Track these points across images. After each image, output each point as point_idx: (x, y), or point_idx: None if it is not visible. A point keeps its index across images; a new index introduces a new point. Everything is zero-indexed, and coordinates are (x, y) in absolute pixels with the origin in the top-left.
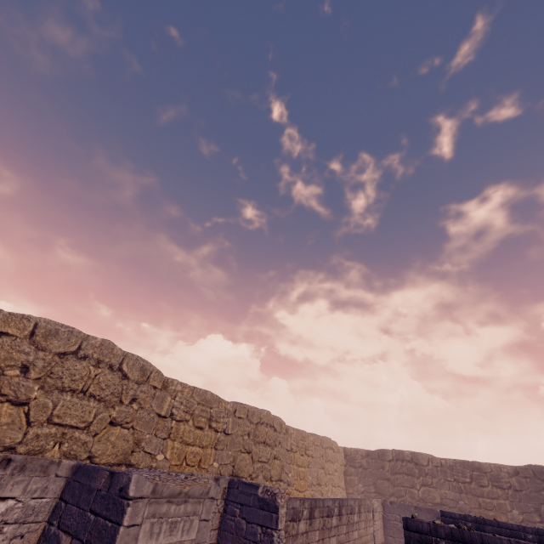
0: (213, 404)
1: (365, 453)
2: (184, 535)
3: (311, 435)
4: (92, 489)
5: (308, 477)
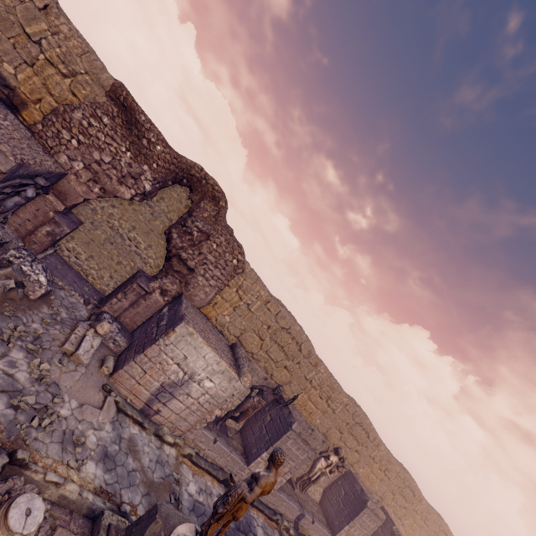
0: (392, 464)
1: None
2: (371, 524)
3: (435, 515)
4: (354, 486)
5: (417, 532)
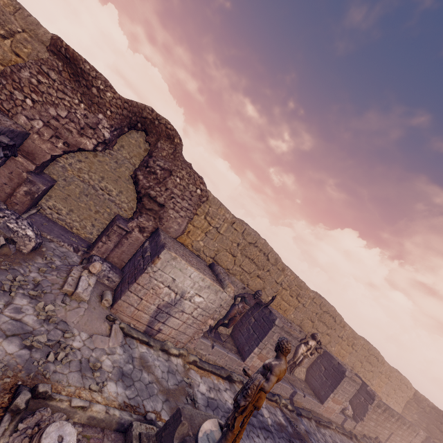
0: (357, 339)
1: (432, 406)
2: (351, 389)
3: (396, 372)
4: (332, 362)
5: (383, 388)
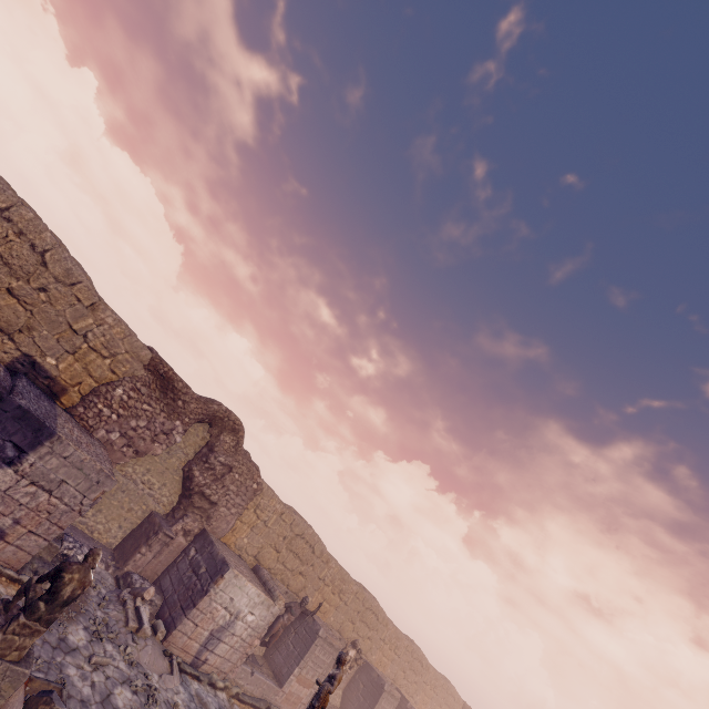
0: (400, 640)
1: None
2: (389, 708)
3: (443, 679)
4: (371, 675)
5: (428, 705)
